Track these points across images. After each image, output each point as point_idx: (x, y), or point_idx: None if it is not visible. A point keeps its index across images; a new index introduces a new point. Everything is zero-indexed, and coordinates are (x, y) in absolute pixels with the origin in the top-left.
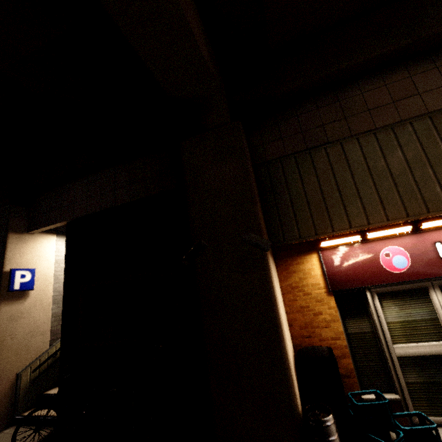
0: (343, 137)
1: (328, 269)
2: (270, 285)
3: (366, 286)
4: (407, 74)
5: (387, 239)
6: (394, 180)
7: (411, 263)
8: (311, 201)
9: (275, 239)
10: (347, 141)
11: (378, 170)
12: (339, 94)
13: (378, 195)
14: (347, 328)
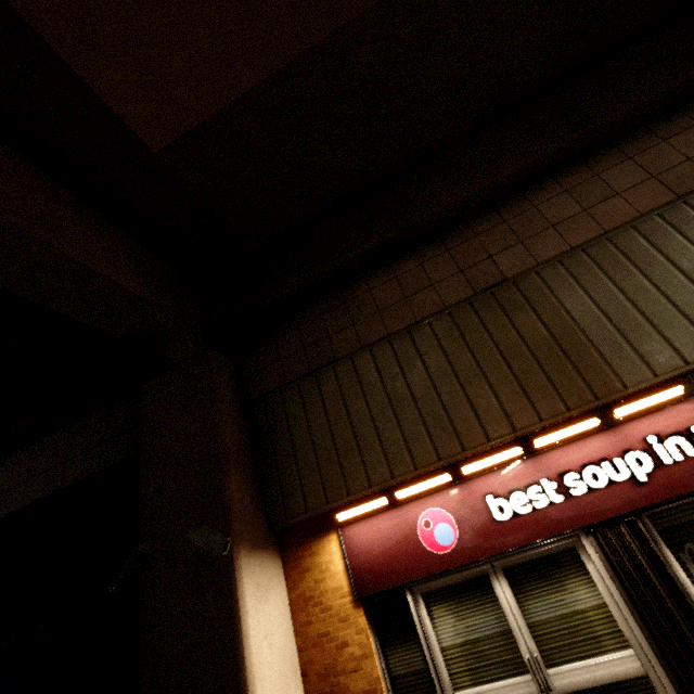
0: (352, 350)
1: (351, 559)
2: (235, 613)
3: (404, 583)
4: (417, 262)
5: (424, 497)
6: (418, 406)
7: (460, 534)
8: (319, 449)
9: (274, 517)
10: (358, 356)
11: (398, 393)
12: (345, 294)
13: (400, 431)
14: (390, 666)
